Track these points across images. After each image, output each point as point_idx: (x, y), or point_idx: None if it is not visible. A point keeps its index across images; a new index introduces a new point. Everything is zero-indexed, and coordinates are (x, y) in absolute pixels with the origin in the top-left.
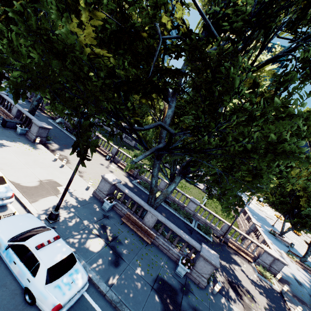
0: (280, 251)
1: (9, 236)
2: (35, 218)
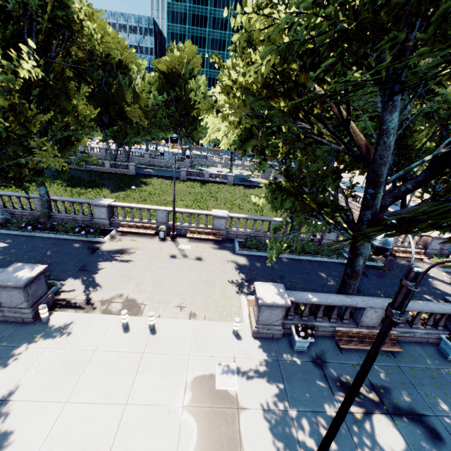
0: None
1: None
2: None
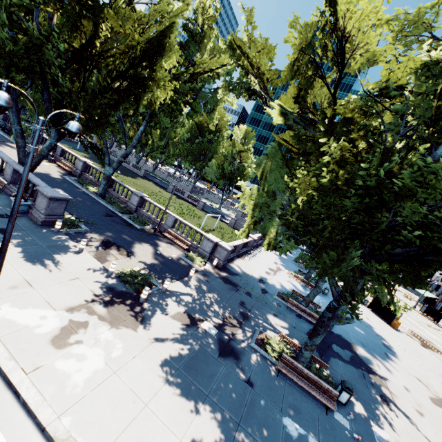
0: (283, 270)
1: None
2: None
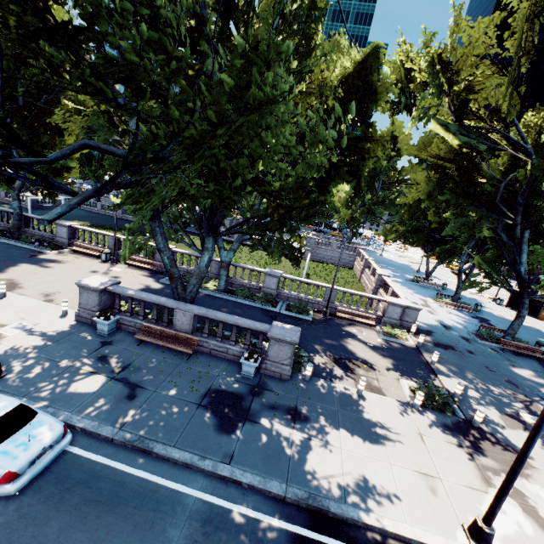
0: (425, 299)
1: None
2: None
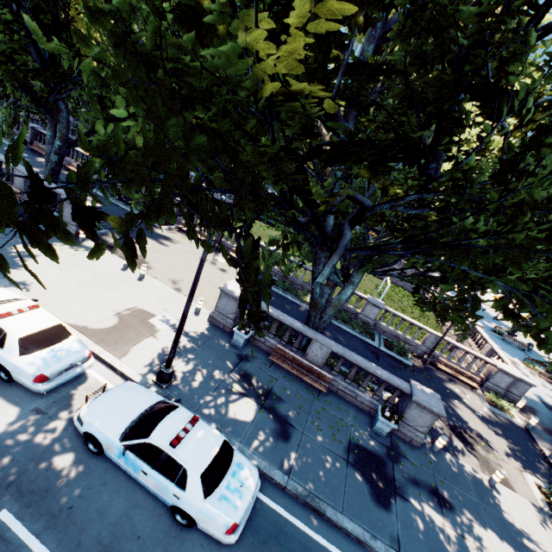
0: (514, 360)
1: (118, 431)
2: (142, 389)
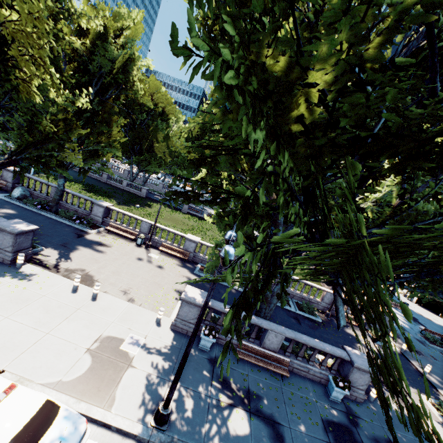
0: None
1: None
2: None
